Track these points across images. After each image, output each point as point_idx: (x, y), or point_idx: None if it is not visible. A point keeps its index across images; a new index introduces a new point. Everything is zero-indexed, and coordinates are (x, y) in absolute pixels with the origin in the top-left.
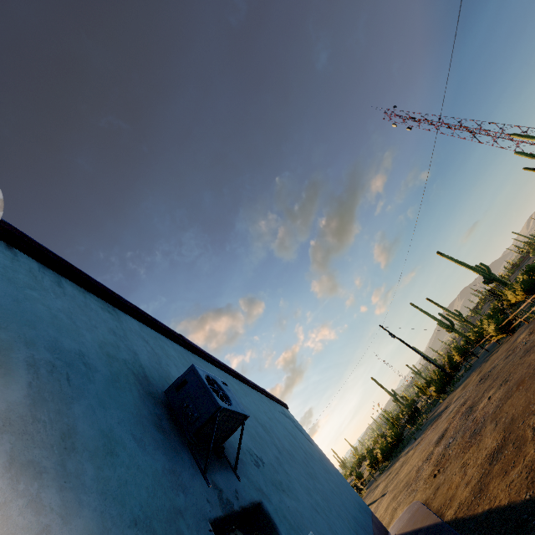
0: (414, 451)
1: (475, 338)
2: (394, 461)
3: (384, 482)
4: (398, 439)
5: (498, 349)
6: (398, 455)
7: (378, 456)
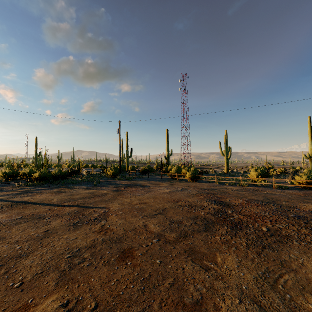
0: (118, 193)
1: (143, 170)
2: (53, 186)
3: (59, 195)
4: (63, 176)
5: (181, 182)
6: (58, 184)
7: (19, 173)
